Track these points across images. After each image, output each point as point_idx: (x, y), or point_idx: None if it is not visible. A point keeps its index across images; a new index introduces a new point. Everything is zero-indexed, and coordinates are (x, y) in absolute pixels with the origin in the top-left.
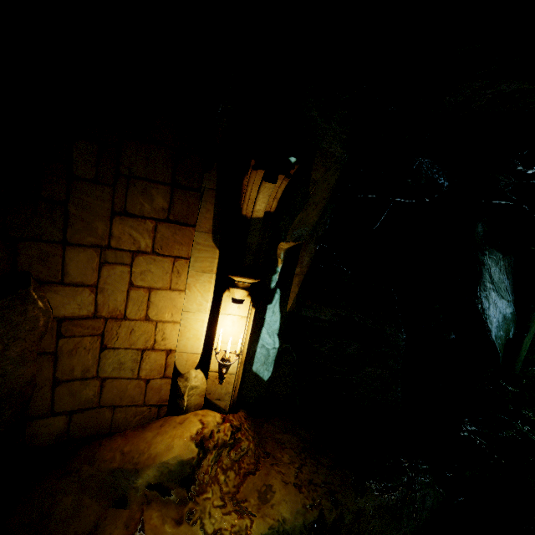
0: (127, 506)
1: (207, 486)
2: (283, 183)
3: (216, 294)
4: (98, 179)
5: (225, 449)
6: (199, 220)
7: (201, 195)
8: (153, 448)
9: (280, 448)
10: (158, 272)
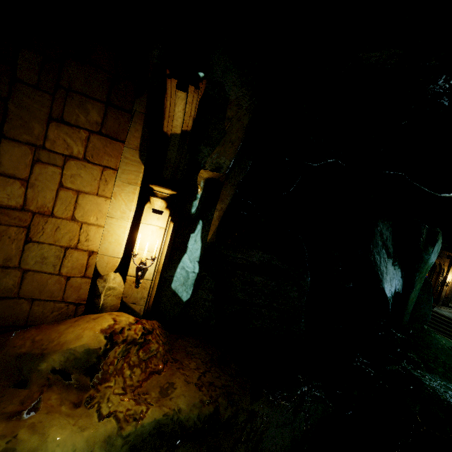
0: (27, 387)
1: (111, 376)
2: (194, 97)
3: (139, 205)
4: (39, 86)
5: (134, 346)
6: (128, 137)
7: (131, 116)
8: (63, 337)
9: (189, 357)
10: (87, 178)
